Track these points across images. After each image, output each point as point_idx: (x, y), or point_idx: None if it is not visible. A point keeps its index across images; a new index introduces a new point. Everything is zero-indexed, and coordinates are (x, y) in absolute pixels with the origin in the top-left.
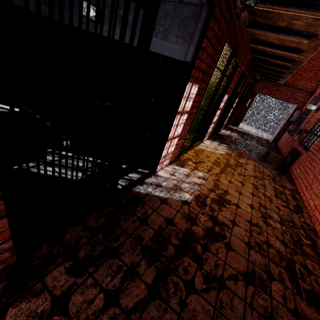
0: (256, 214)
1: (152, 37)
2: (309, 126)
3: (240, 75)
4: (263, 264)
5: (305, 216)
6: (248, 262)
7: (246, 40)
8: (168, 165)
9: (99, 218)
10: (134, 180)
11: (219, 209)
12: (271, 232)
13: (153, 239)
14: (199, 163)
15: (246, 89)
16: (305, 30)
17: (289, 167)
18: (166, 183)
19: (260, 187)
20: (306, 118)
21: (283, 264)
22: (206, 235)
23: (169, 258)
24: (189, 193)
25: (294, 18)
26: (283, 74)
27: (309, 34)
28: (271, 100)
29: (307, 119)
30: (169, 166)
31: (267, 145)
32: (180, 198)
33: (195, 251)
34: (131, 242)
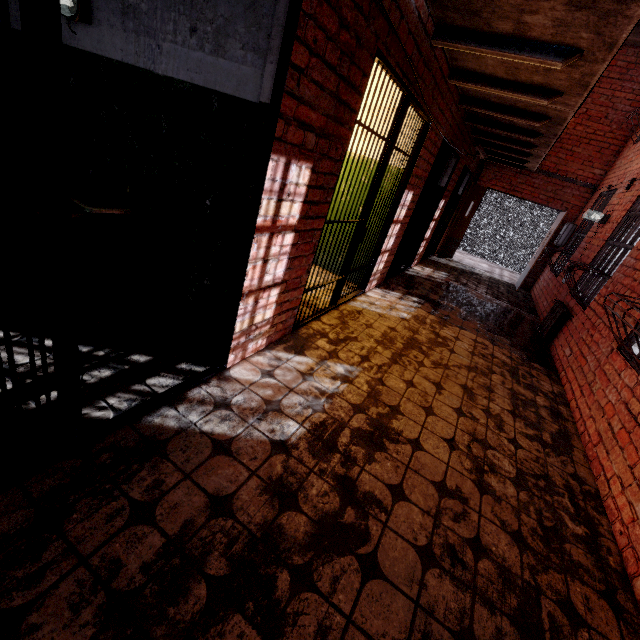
0: (460, 464)
1: (192, 51)
2: (589, 255)
3: (440, 150)
4: (457, 610)
5: (578, 458)
6: (416, 609)
7: (437, 70)
8: (265, 350)
9: (6, 515)
10: (159, 393)
11: (366, 458)
12: (489, 511)
13: (153, 567)
14: (344, 343)
15: (464, 182)
16: (555, 40)
17: (551, 342)
18: (244, 396)
19: (479, 393)
20: (584, 238)
21: (509, 604)
22: (314, 536)
23: (183, 627)
24: (299, 420)
25: (526, 9)
26: (532, 148)
27: (565, 48)
28: (518, 203)
29: (585, 241)
30: (266, 353)
31: (508, 296)
32: (271, 434)
33: (270, 593)
34: (77, 584)
